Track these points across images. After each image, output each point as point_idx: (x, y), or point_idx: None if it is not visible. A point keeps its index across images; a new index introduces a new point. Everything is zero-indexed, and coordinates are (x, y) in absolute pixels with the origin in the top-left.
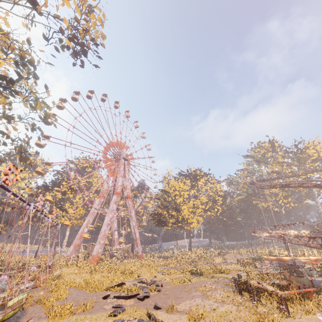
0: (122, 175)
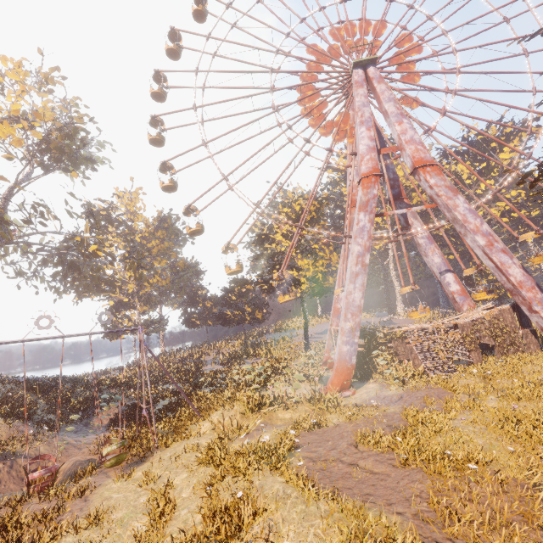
0: (367, 117)
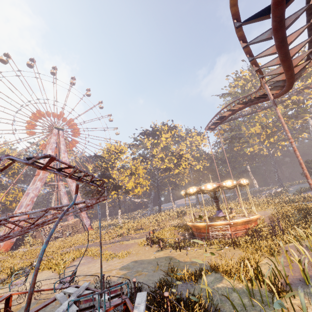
0: (53, 147)
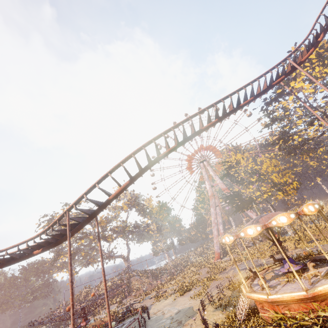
0: (206, 178)
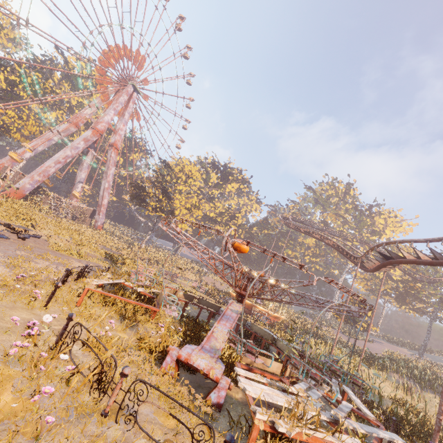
0: (118, 109)
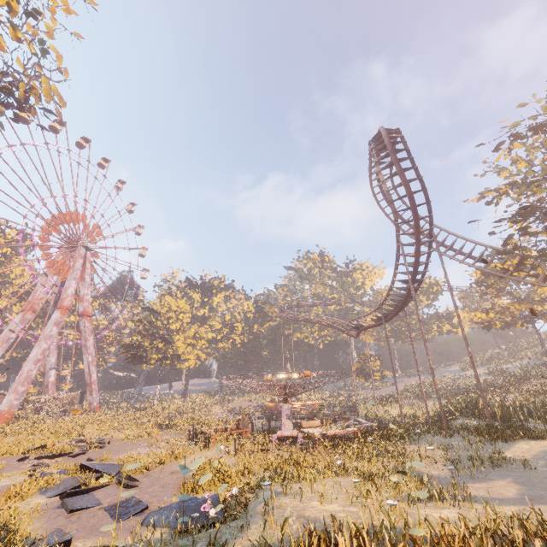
0: (78, 276)
